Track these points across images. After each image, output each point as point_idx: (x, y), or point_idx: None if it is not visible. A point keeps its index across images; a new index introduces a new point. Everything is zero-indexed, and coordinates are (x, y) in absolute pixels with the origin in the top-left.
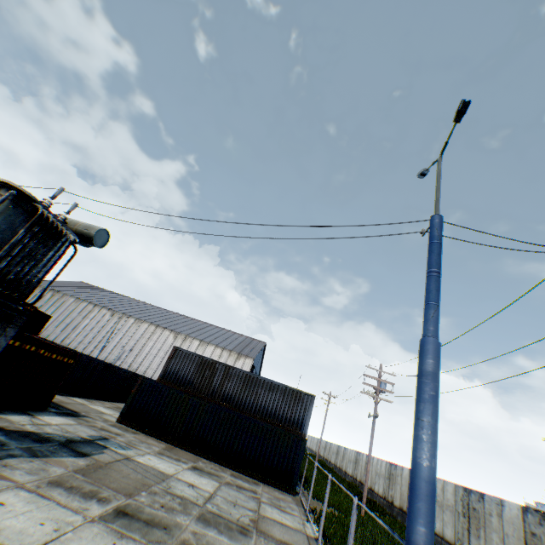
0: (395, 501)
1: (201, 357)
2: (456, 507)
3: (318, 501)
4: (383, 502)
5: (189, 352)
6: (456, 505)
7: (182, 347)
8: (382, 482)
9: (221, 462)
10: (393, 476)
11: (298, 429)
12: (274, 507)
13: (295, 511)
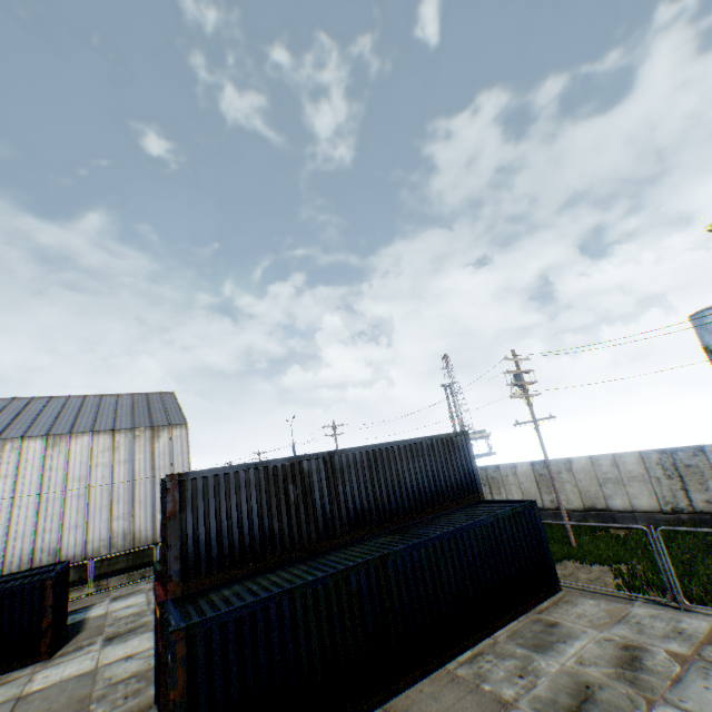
0: None
1: (259, 466)
2: (650, 474)
3: None
4: None
5: (223, 472)
6: (649, 473)
7: (1, 470)
8: None
9: (469, 642)
10: (498, 480)
11: (472, 493)
12: (711, 646)
13: (685, 620)
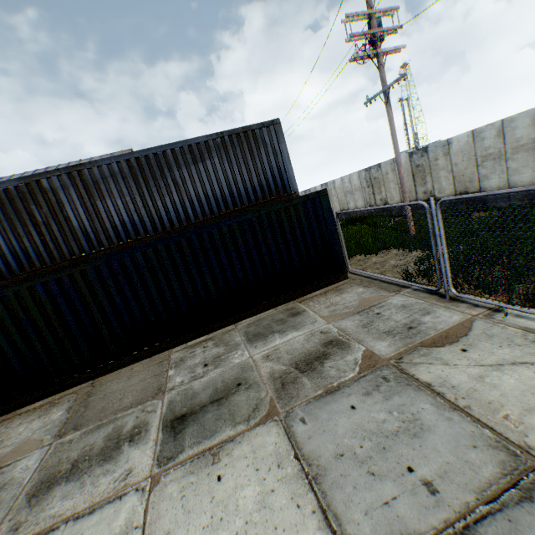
0: (392, 202)
1: None
2: None
3: (353, 258)
4: (370, 213)
5: None
6: None
7: None
8: (360, 196)
9: (208, 330)
10: (379, 179)
11: (282, 193)
12: (430, 350)
13: (437, 313)
